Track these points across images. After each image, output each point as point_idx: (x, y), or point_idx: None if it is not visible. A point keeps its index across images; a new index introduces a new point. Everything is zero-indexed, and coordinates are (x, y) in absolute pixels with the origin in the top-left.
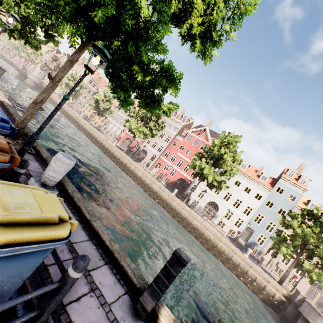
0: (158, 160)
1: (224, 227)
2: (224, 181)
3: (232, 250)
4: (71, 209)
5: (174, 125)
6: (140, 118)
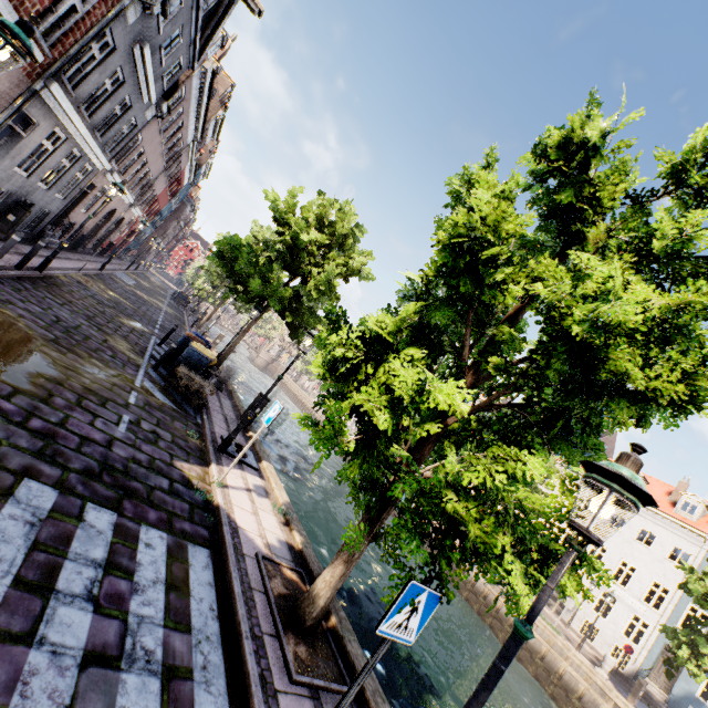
0: None
1: (597, 640)
2: (537, 491)
3: (560, 649)
4: (230, 400)
5: (470, 404)
6: None
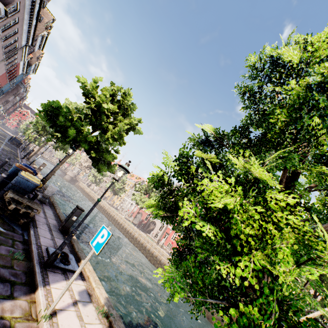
0: (166, 230)
1: None
2: None
3: None
4: (52, 209)
5: None
6: (144, 191)
